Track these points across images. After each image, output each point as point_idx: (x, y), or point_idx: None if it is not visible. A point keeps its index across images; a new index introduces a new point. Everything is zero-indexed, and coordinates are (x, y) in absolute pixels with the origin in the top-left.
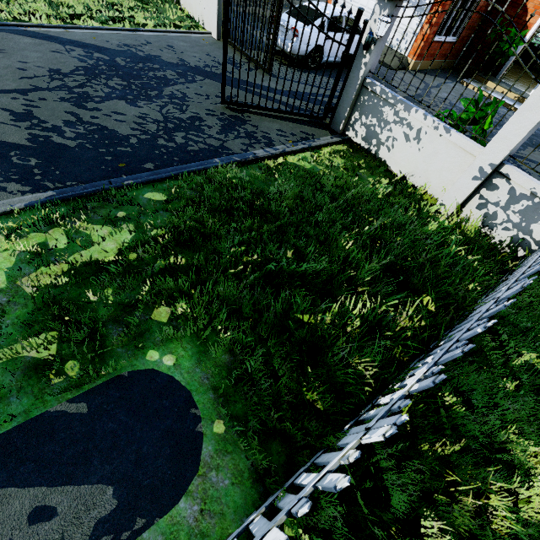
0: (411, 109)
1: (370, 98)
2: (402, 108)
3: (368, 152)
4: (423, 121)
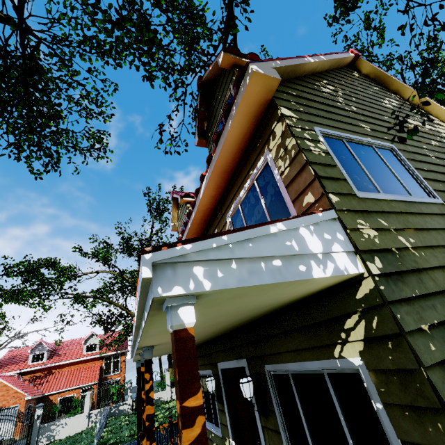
0: (60, 420)
1: (44, 428)
2: (57, 422)
3: (51, 442)
4: (66, 419)
